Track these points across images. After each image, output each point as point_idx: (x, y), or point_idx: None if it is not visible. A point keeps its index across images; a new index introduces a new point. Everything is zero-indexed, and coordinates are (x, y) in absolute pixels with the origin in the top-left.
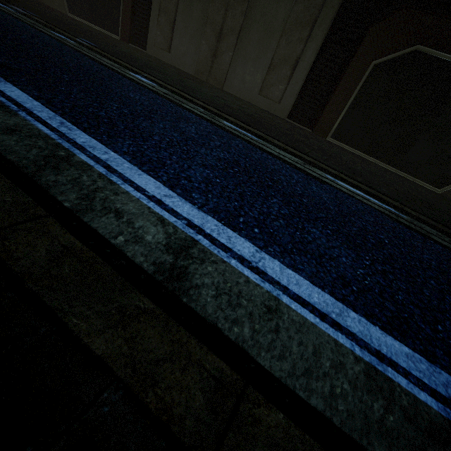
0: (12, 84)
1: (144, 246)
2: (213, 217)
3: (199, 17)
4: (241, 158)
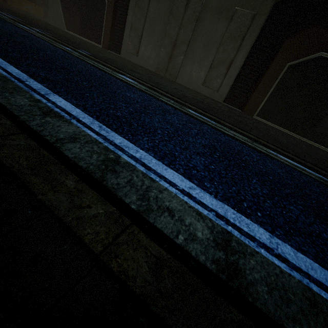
0: (58, 95)
1: (200, 243)
2: (228, 205)
3: (160, 32)
4: (215, 143)
